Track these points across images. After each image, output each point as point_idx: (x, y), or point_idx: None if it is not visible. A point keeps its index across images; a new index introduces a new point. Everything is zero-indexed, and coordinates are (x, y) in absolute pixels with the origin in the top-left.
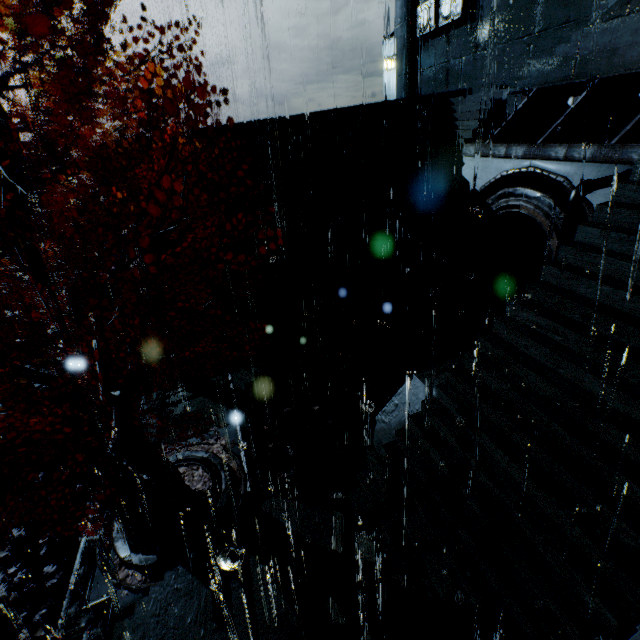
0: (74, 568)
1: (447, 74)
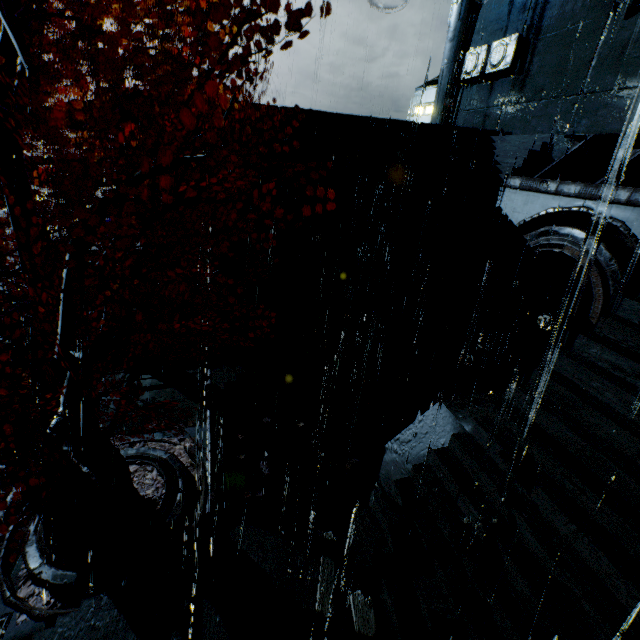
0: None
1: (484, 119)
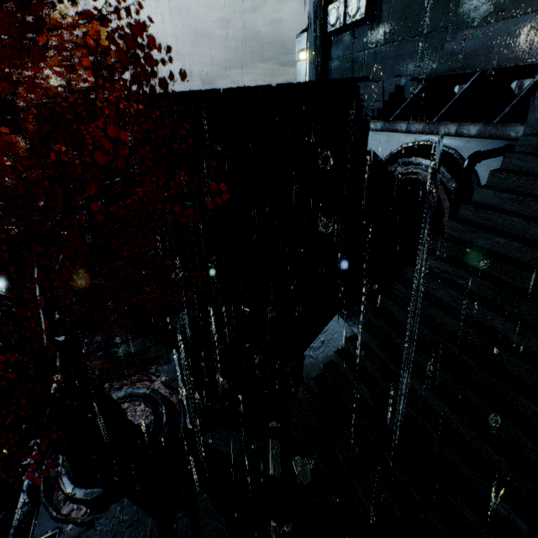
0: (17, 507)
1: (352, 64)
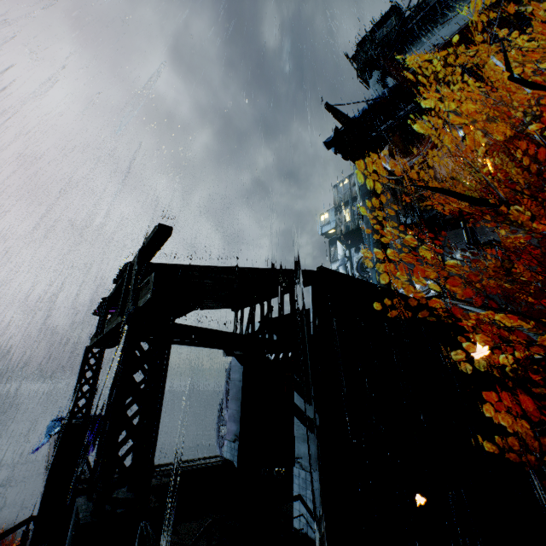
0: None
1: None
